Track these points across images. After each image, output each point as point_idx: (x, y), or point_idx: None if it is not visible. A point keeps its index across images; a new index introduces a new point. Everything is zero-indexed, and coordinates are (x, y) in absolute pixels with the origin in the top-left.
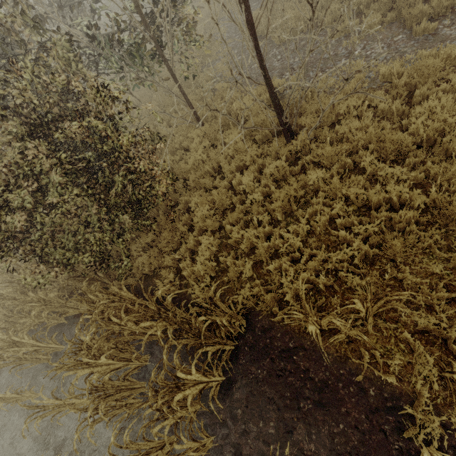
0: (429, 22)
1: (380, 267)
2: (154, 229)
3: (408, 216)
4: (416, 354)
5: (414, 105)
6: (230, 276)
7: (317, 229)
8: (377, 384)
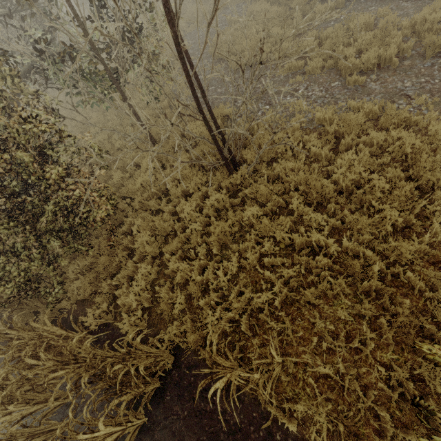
0: (358, 75)
1: (298, 308)
2: (93, 251)
3: (323, 262)
4: (316, 401)
5: (341, 151)
6: (163, 309)
7: (247, 266)
8: (283, 428)
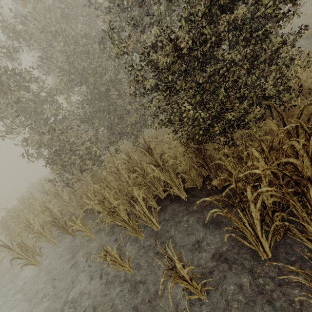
0: None
1: None
2: None
3: None
4: None
5: None
6: None
7: None
8: None
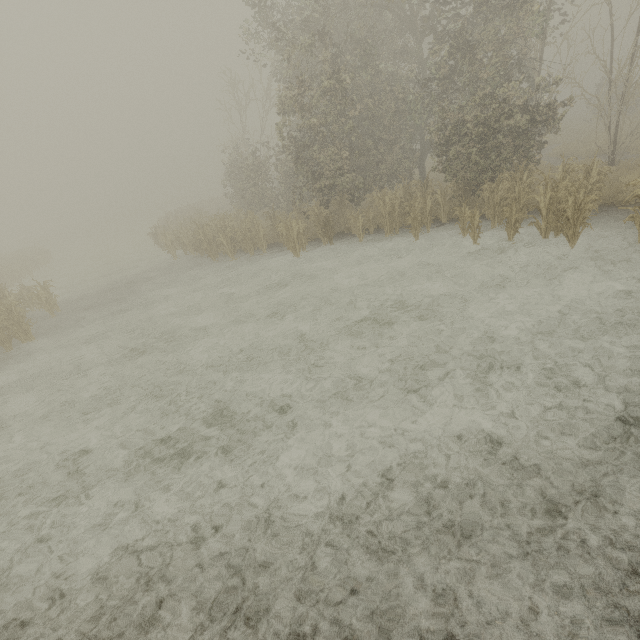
0: None
1: None
2: None
3: None
4: None
5: None
6: None
7: None
8: None
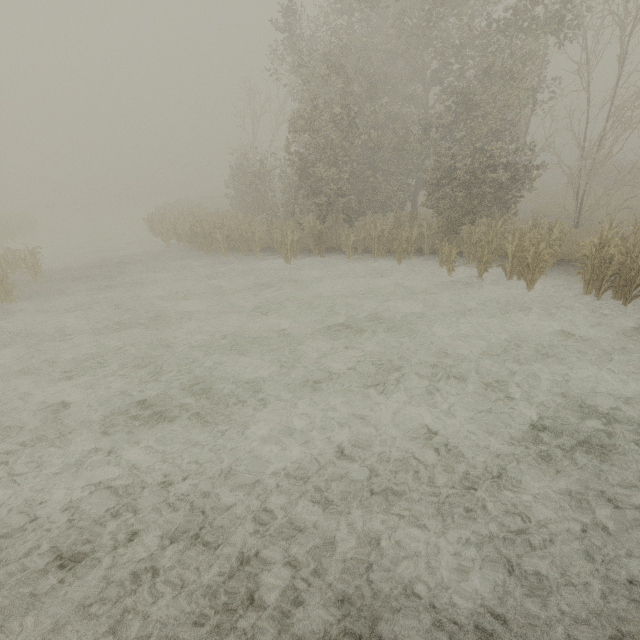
0: None
1: None
2: None
3: None
4: None
5: None
6: None
7: None
8: None
